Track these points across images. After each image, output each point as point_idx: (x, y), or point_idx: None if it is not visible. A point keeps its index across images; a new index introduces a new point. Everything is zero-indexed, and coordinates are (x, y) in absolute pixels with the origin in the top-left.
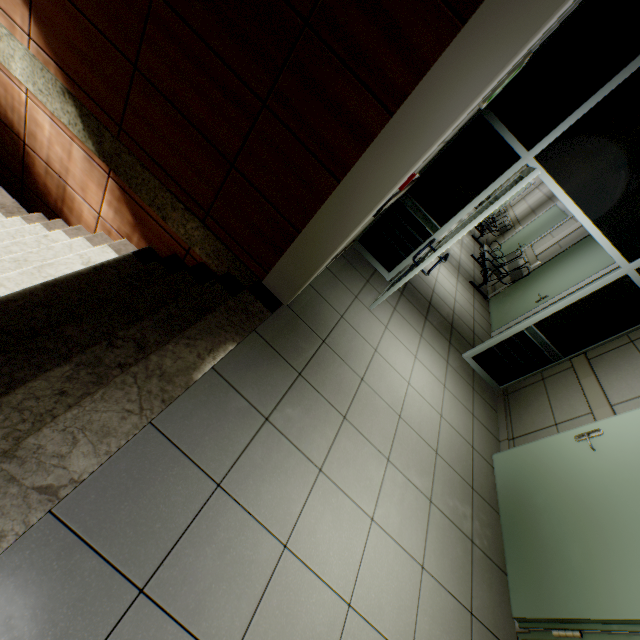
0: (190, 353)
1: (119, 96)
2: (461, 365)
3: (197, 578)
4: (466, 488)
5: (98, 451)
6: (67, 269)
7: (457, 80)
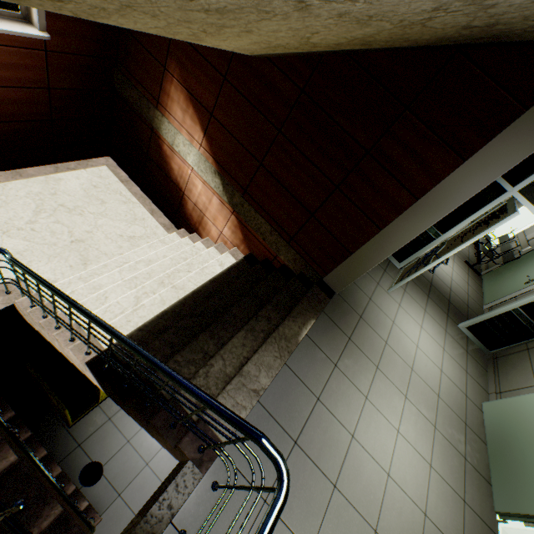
0: (295, 326)
1: (247, 176)
2: (457, 333)
3: (316, 442)
4: (460, 423)
5: (268, 375)
6: (213, 269)
7: (459, 187)
